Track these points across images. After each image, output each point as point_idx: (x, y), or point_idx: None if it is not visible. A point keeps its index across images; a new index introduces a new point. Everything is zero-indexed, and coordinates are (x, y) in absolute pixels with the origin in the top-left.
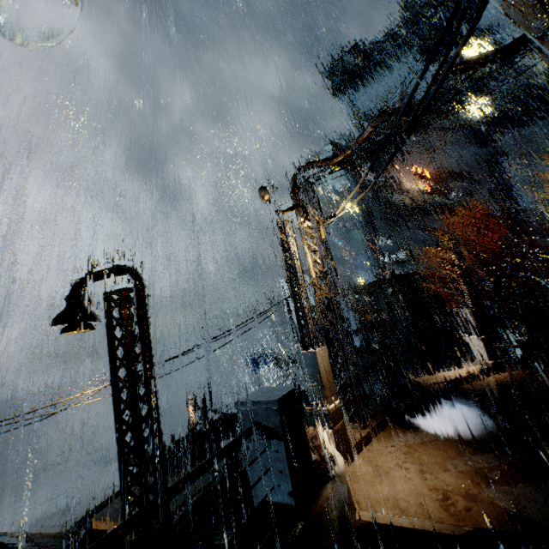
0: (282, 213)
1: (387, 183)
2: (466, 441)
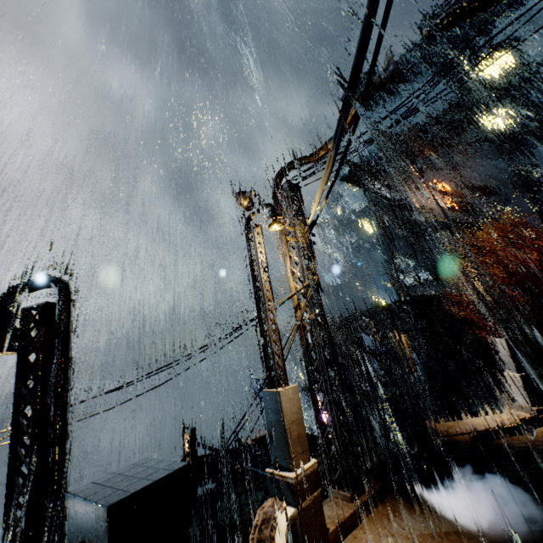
0: (250, 215)
1: (405, 200)
2: (500, 542)
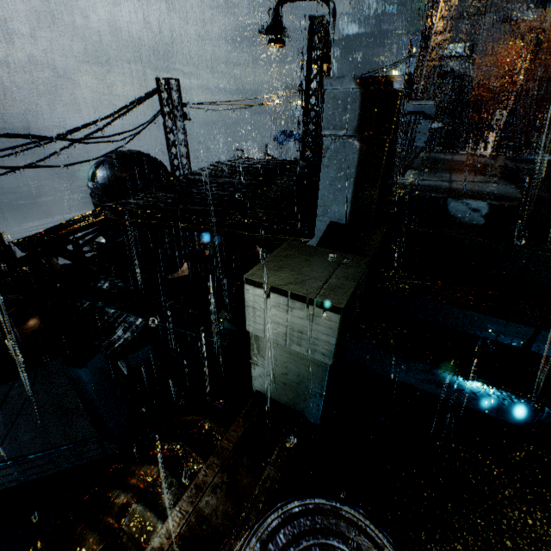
0: None
1: None
2: None
